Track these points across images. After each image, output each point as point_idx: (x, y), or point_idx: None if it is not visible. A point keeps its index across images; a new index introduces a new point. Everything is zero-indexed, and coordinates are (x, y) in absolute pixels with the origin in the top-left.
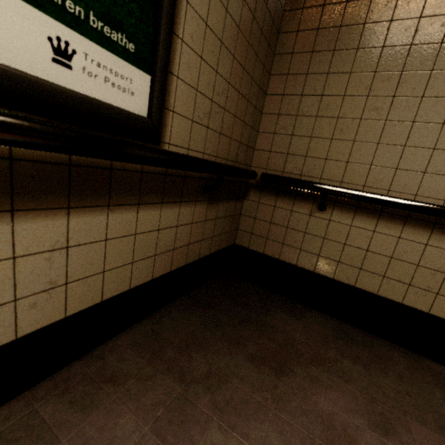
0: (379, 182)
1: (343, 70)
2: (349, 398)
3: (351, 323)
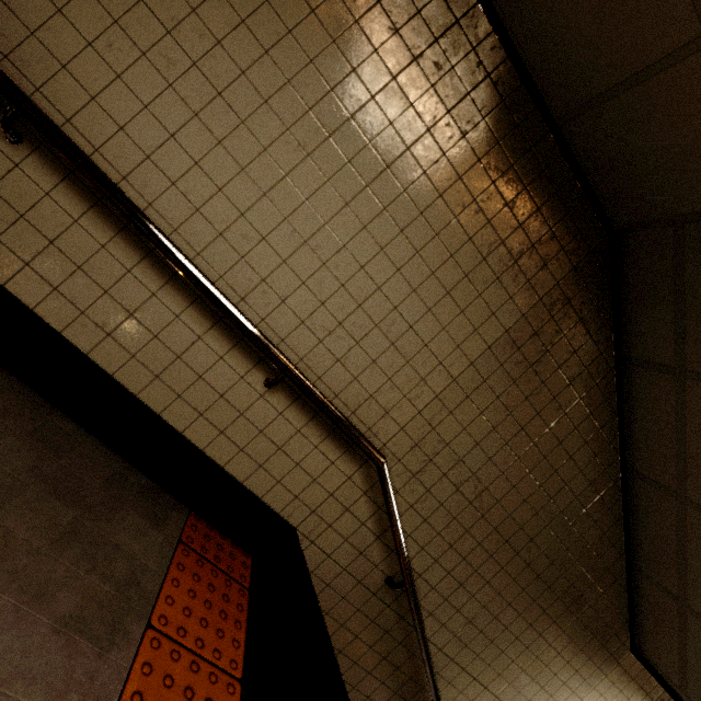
0: (120, 160)
1: None
2: None
3: None
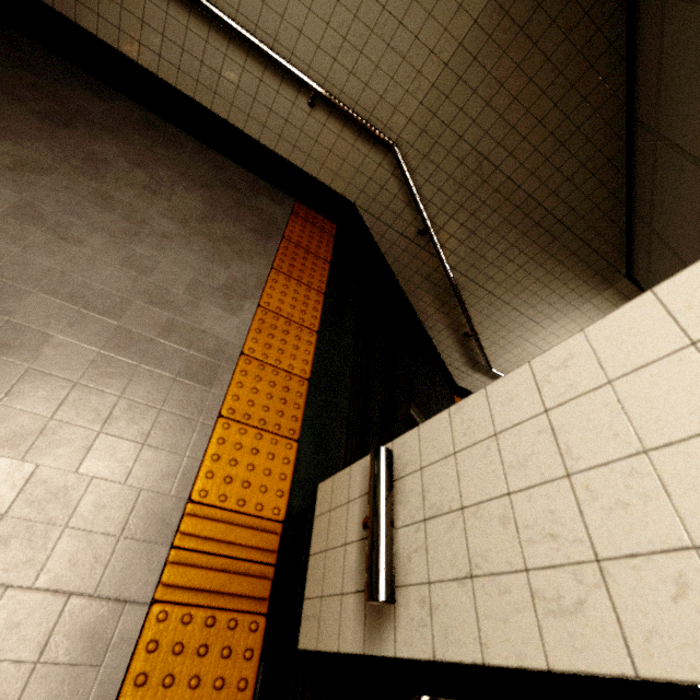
0: None
1: None
2: (122, 151)
3: (165, 119)
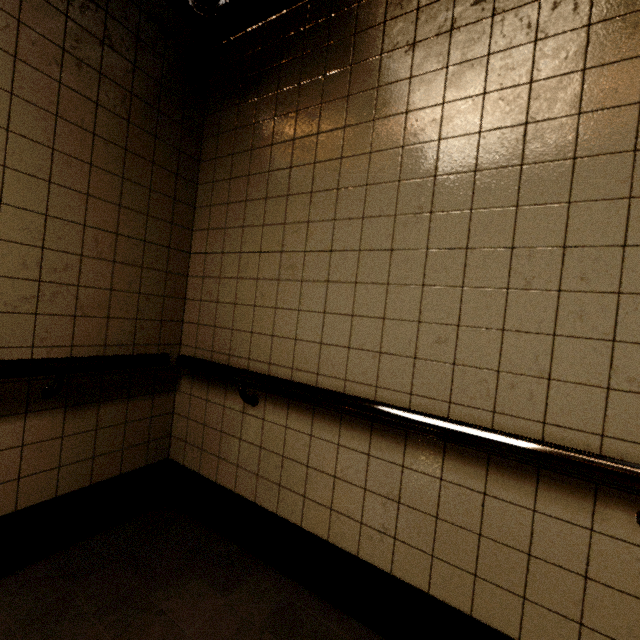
0: (307, 362)
1: (256, 223)
2: None
3: (318, 593)
